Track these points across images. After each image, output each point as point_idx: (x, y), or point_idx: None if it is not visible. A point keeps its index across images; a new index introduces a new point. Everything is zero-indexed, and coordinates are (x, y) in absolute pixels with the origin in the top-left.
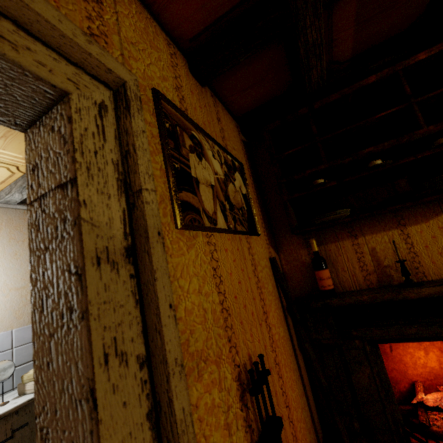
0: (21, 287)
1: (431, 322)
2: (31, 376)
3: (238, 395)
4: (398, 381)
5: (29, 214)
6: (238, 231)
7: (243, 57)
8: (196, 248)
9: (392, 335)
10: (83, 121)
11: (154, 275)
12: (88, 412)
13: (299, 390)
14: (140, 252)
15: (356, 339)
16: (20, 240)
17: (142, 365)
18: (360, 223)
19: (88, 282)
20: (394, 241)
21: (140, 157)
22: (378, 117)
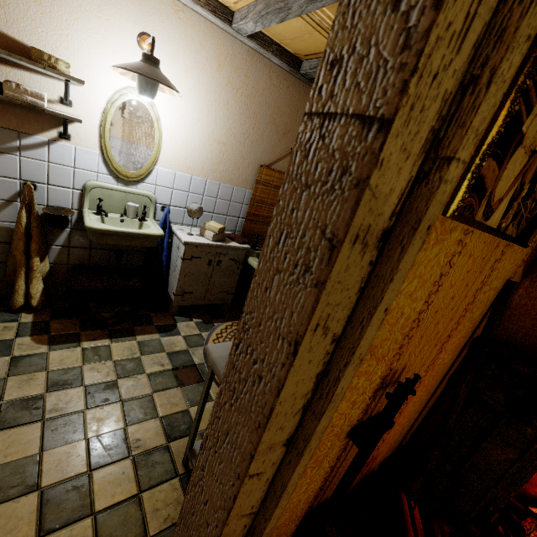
0: (222, 142)
1: None
2: (210, 227)
3: (375, 388)
4: (534, 484)
5: (302, 127)
6: (506, 236)
7: None
8: (443, 244)
9: None
10: (455, 5)
11: (393, 276)
12: (287, 352)
13: (418, 407)
14: (394, 241)
15: (531, 428)
16: (235, 88)
17: (333, 341)
18: None
19: (337, 259)
20: None
21: (487, 98)
22: None
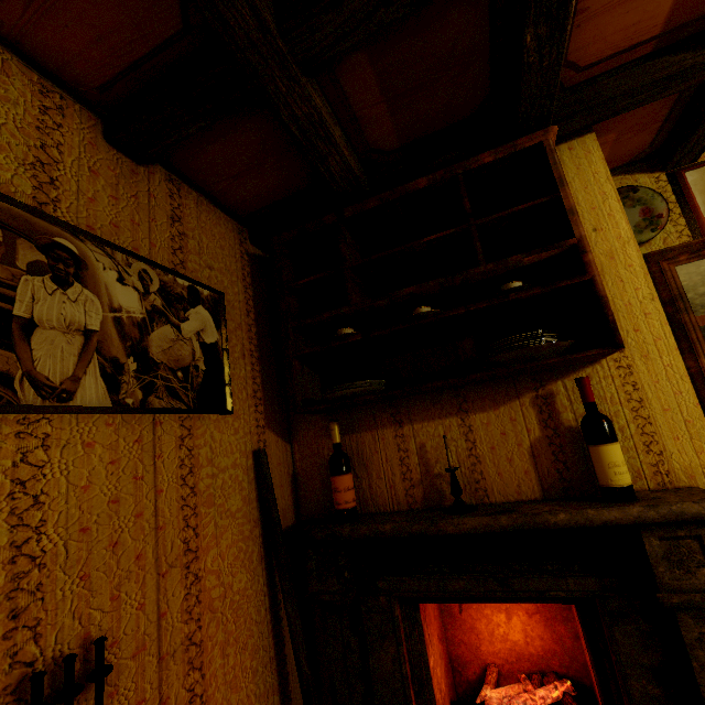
0: None
1: (485, 573)
2: None
3: None
4: (466, 662)
5: None
6: (144, 410)
7: (194, 126)
8: None
9: (431, 590)
10: None
11: None
12: None
13: (260, 686)
14: None
15: (381, 594)
16: None
17: None
18: (409, 402)
19: None
20: (445, 437)
21: None
22: (428, 241)
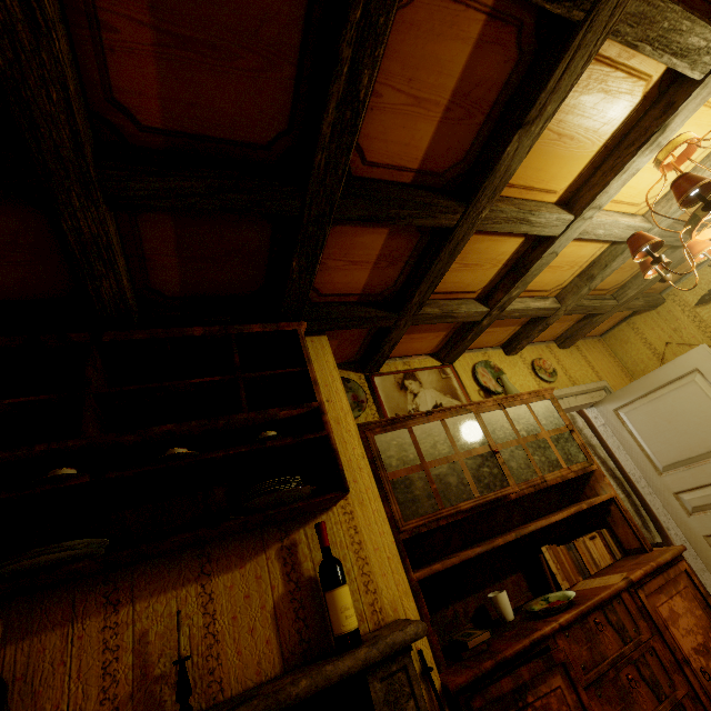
0: None
1: None
2: None
3: None
4: None
5: None
6: None
7: None
8: None
9: None
10: None
11: None
12: None
13: None
14: None
15: None
16: None
17: None
18: (136, 571)
19: None
20: (179, 612)
21: None
22: (196, 382)
